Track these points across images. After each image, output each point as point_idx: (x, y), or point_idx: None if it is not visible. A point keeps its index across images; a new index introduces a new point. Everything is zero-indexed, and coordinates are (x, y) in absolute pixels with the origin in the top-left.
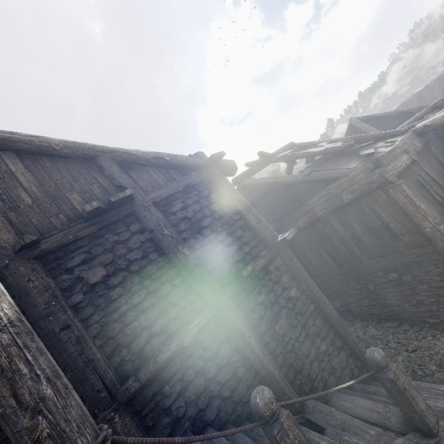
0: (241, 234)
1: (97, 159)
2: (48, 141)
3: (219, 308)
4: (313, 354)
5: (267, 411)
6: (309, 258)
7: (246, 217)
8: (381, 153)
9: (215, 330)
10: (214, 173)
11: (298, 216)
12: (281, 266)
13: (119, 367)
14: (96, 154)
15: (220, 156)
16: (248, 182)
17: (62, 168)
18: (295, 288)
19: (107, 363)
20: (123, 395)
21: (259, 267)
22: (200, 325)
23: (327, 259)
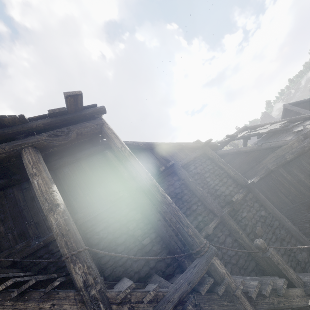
0: (226, 180)
1: (155, 148)
2: (138, 143)
3: (222, 217)
4: (283, 250)
5: (263, 246)
6: (269, 197)
7: (228, 171)
8: (308, 129)
9: (222, 229)
10: (206, 150)
11: (257, 170)
12: (252, 198)
13: (181, 240)
14: (155, 146)
15: (210, 141)
16: (220, 152)
17: (143, 154)
18: (264, 211)
19: (176, 238)
20: (188, 250)
21: (240, 198)
22: (214, 225)
23: (283, 197)
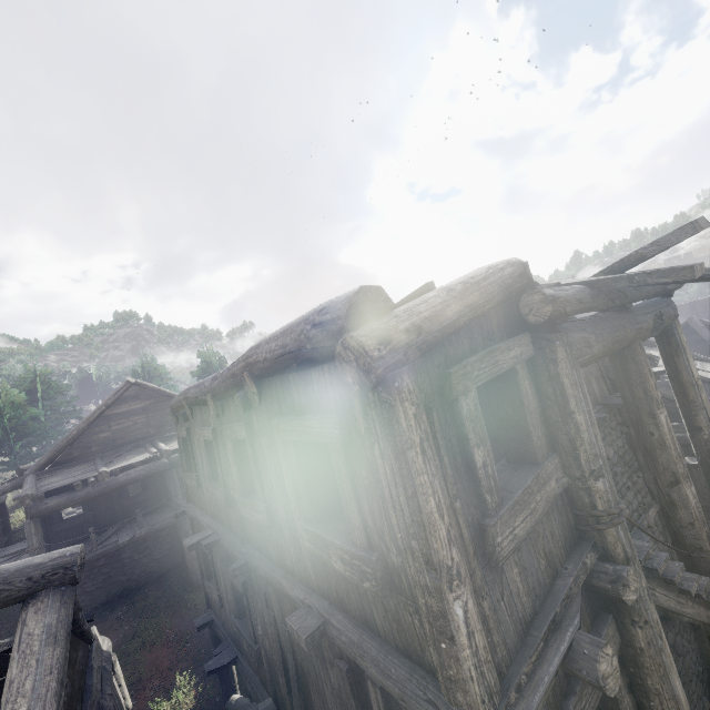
0: None
1: None
2: None
3: None
4: None
5: None
6: None
7: None
8: None
9: (657, 522)
10: None
11: None
12: None
13: None
14: None
15: None
16: None
17: None
18: None
19: None
20: None
21: None
22: (654, 514)
23: None
